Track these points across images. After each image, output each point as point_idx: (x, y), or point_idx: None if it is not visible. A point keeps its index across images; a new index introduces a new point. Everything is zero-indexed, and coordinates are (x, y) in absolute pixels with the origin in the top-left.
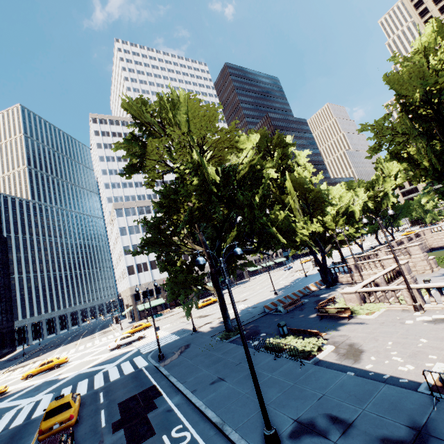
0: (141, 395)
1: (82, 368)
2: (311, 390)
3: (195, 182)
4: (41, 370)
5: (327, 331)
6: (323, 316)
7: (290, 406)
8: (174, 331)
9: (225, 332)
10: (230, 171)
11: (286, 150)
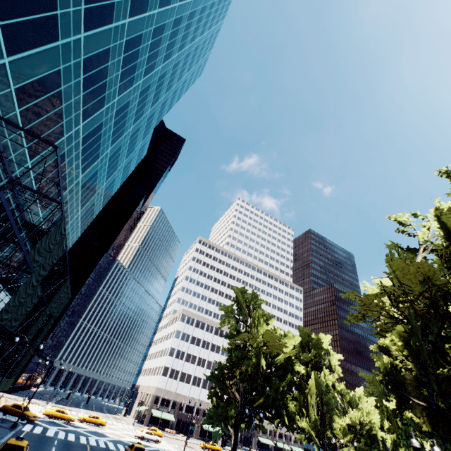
0: None
1: (120, 437)
2: None
3: (254, 360)
4: (90, 420)
5: None
6: None
7: None
8: None
9: None
10: (273, 364)
11: (320, 350)
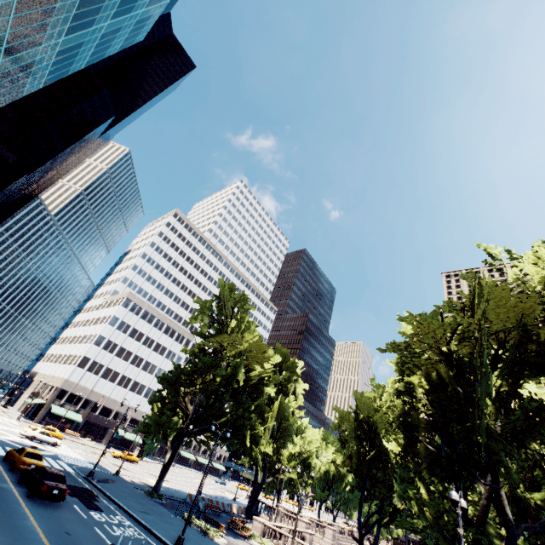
0: (82, 489)
1: None
2: (204, 544)
3: (228, 371)
4: None
5: (228, 535)
6: (230, 528)
7: (191, 542)
8: (91, 461)
9: (152, 490)
10: (249, 380)
11: (292, 376)
